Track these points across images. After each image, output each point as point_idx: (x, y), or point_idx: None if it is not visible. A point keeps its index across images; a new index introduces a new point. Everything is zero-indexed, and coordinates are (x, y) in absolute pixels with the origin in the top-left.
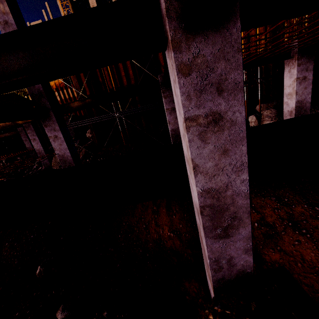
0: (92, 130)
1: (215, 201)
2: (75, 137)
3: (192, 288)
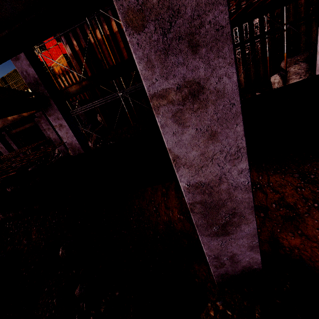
0: (100, 114)
1: (207, 197)
2: (87, 122)
3: (201, 272)
